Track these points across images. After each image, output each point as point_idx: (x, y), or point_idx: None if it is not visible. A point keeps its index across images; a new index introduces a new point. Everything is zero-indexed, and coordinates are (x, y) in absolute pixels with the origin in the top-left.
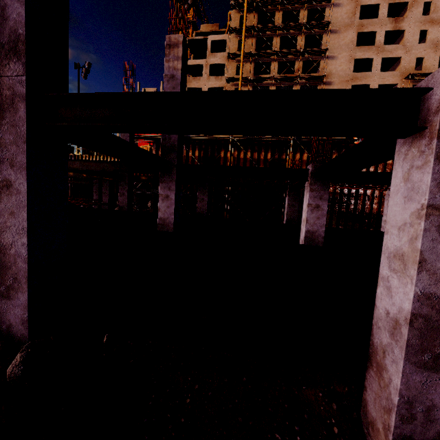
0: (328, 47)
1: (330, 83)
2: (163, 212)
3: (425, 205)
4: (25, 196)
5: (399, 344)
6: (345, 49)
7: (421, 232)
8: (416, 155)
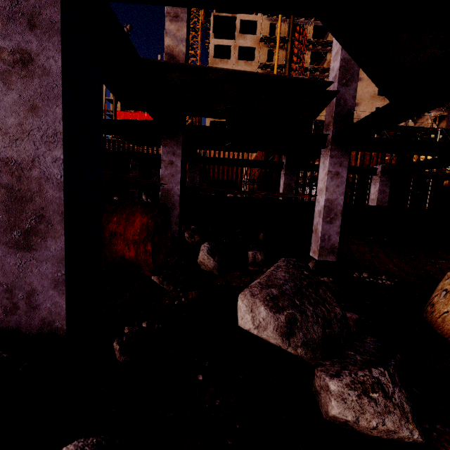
0: None
1: (359, 79)
2: None
3: None
4: None
5: None
6: None
7: None
8: None
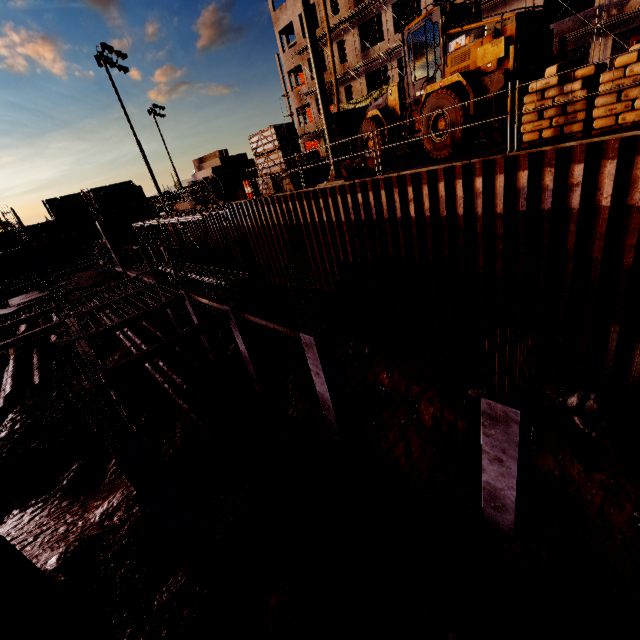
0: None
1: None
2: None
3: None
4: None
5: None
6: None
7: None
8: None
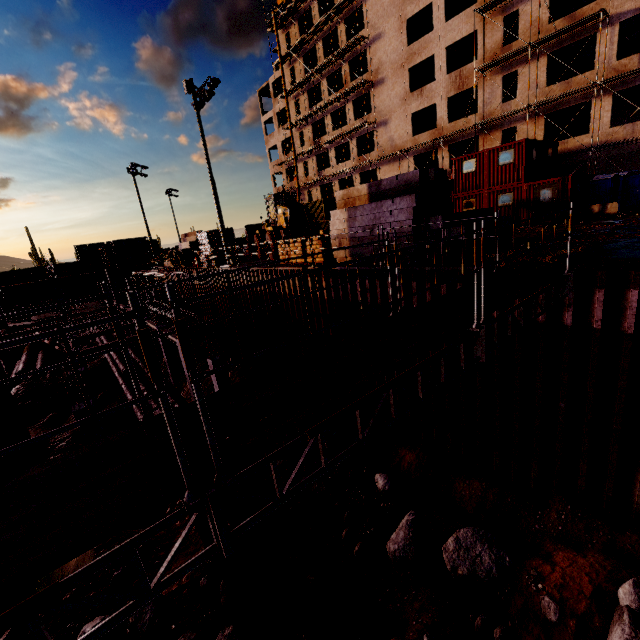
0: (372, 21)
1: (382, 80)
2: None
3: None
4: None
5: None
6: (392, 12)
7: None
8: None
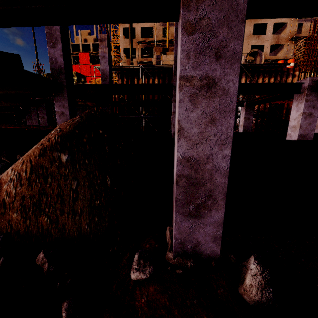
0: None
1: None
2: None
3: None
4: (233, 97)
5: None
6: None
7: None
8: None
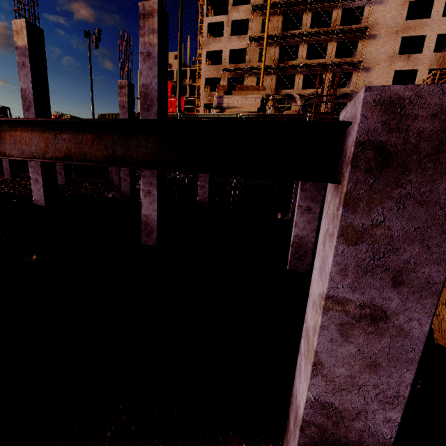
0: None
1: (374, 36)
2: (146, 208)
3: (324, 296)
4: None
5: (294, 443)
6: None
7: (317, 327)
8: (331, 216)
